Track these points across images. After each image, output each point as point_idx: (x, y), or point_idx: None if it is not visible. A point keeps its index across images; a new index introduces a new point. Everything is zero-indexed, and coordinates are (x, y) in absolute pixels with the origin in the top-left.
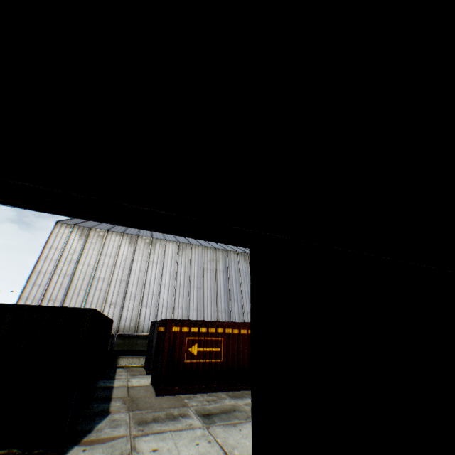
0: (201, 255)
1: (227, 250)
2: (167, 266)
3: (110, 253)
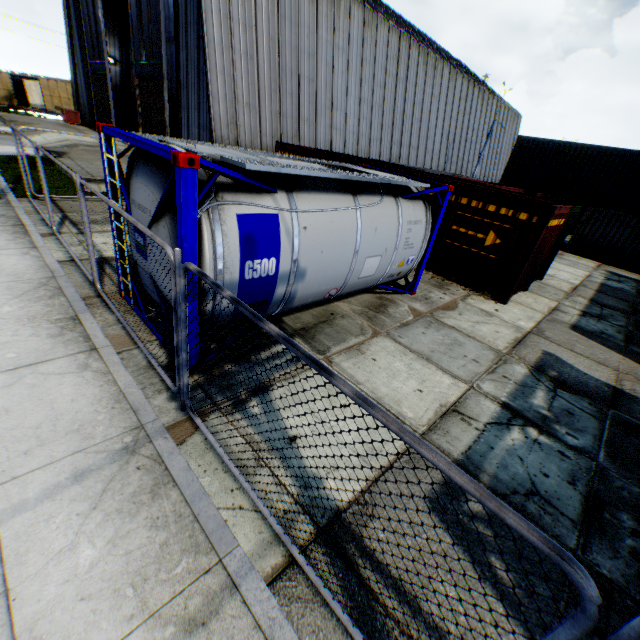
0: (386, 45)
1: (411, 41)
2: (353, 60)
3: (290, 16)
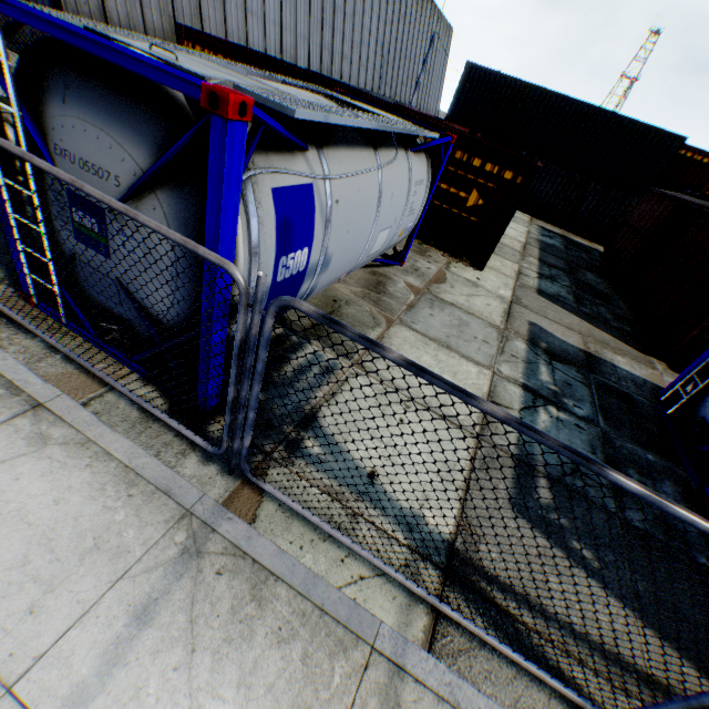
0: None
1: None
2: None
3: None
